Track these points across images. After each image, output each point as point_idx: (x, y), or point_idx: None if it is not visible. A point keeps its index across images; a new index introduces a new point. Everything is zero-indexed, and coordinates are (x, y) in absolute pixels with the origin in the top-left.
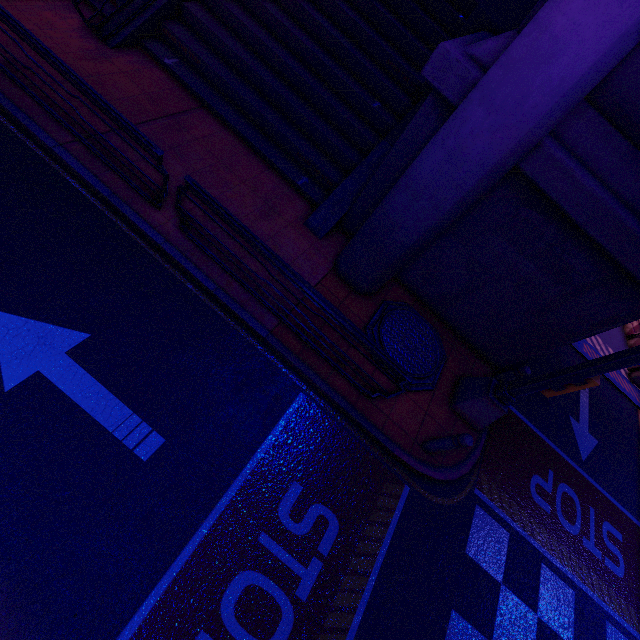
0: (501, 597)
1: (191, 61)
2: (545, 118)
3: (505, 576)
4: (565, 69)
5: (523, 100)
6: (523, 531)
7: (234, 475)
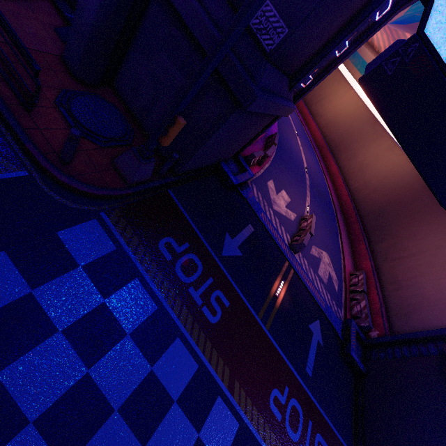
0: (72, 273)
1: None
2: None
3: (89, 265)
4: None
5: None
6: (133, 255)
7: None
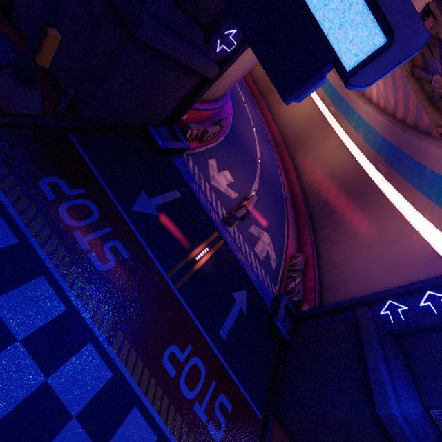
0: None
1: None
2: None
3: None
4: None
5: None
6: None
7: None
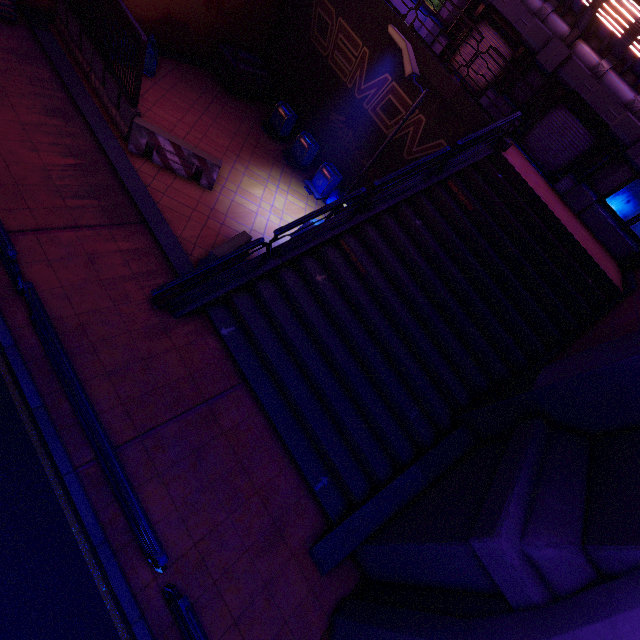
0: None
1: (247, 331)
2: None
3: None
4: None
5: None
6: None
7: None
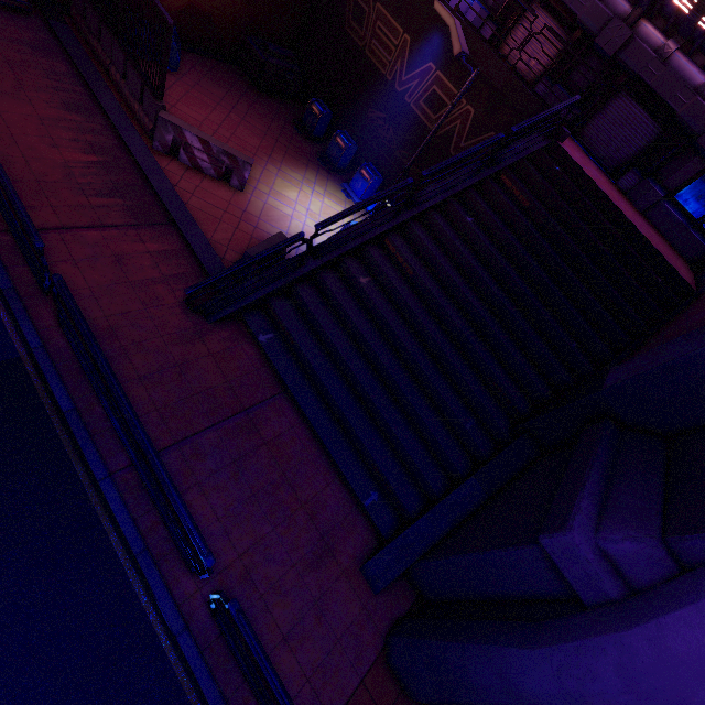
0: None
1: (286, 338)
2: None
3: None
4: None
5: (678, 704)
6: None
7: None
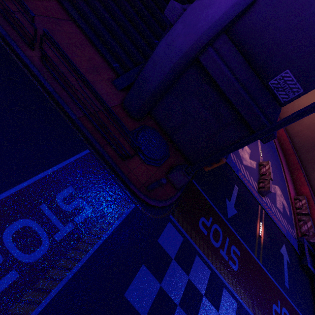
0: (171, 265)
1: (72, 1)
2: (206, 33)
3: (176, 256)
4: (214, 12)
5: (197, 23)
6: (190, 239)
7: (35, 174)
